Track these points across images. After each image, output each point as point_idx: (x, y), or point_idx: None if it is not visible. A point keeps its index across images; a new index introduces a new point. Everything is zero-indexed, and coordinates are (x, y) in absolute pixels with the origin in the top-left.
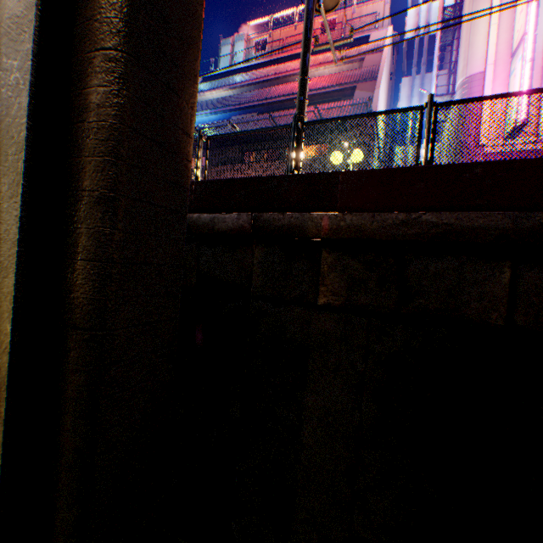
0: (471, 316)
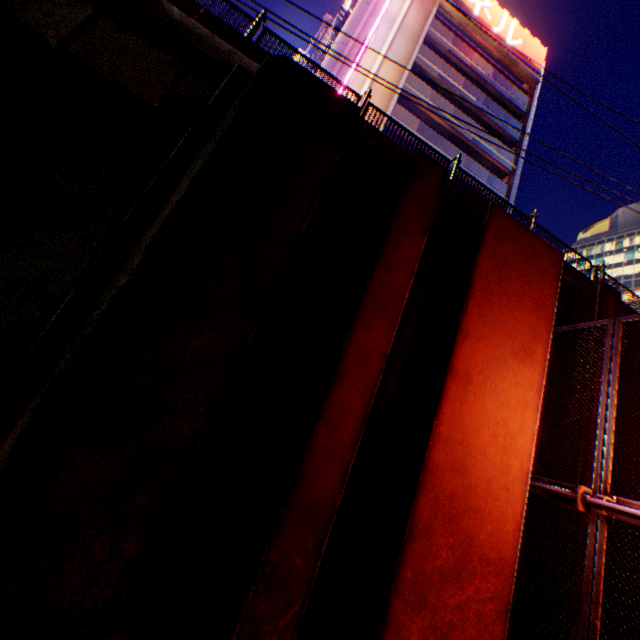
0: (32, 25)
